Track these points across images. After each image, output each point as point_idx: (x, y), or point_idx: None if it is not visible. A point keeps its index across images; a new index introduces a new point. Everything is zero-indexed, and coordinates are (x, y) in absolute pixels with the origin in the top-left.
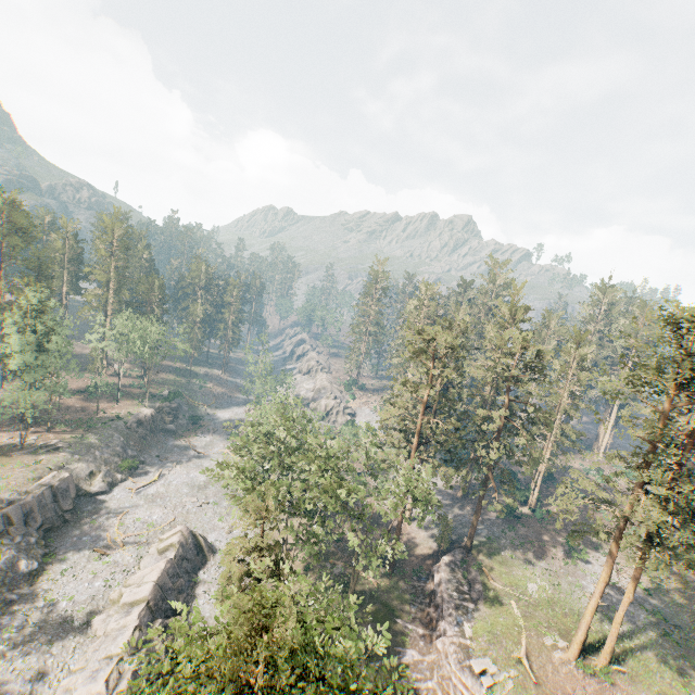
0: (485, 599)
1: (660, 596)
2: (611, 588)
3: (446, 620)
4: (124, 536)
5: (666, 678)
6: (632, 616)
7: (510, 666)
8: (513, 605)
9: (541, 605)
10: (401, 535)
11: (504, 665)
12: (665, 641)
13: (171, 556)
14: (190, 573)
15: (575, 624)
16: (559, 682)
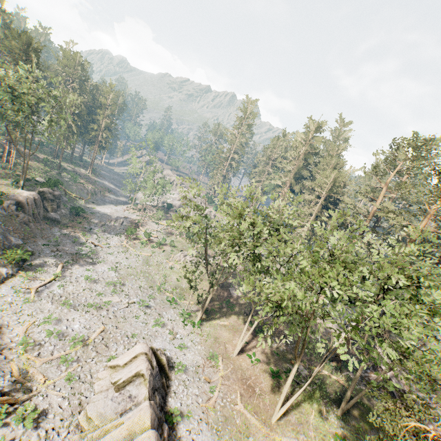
0: None
1: None
2: None
3: None
4: (40, 363)
5: None
6: None
7: None
8: None
9: None
10: (316, 327)
11: None
12: None
13: (141, 394)
14: (162, 408)
15: None
16: None
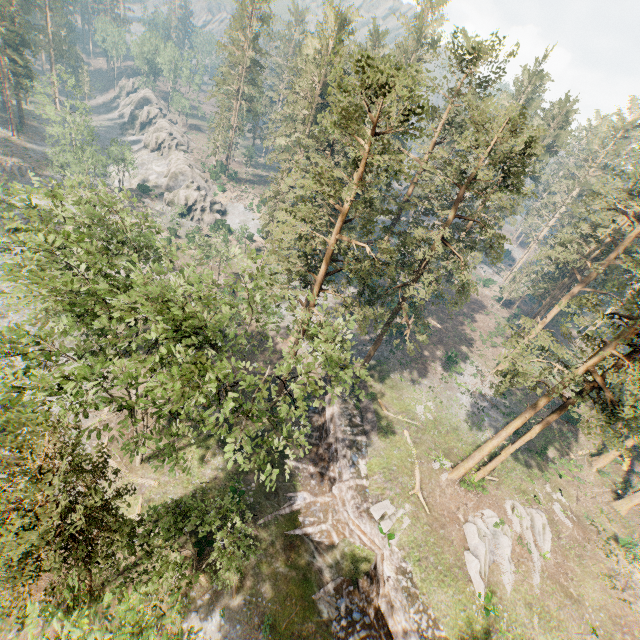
0: (379, 431)
1: (510, 397)
2: (478, 396)
3: (342, 462)
4: None
5: (518, 474)
6: (494, 420)
7: (405, 501)
8: (406, 434)
9: (428, 427)
10: None
11: (400, 502)
12: (515, 439)
13: None
14: None
15: (455, 441)
16: (446, 504)
